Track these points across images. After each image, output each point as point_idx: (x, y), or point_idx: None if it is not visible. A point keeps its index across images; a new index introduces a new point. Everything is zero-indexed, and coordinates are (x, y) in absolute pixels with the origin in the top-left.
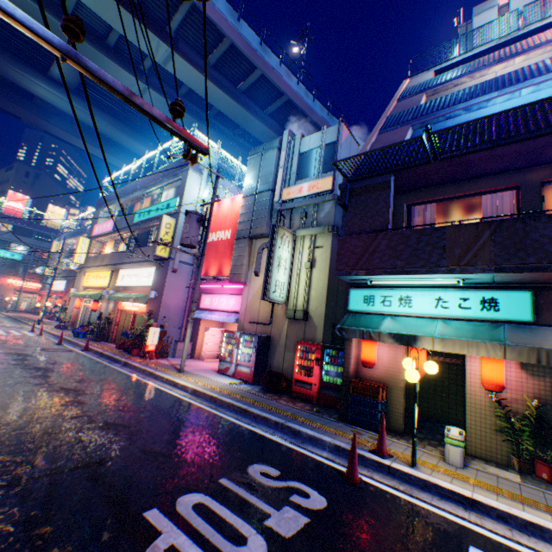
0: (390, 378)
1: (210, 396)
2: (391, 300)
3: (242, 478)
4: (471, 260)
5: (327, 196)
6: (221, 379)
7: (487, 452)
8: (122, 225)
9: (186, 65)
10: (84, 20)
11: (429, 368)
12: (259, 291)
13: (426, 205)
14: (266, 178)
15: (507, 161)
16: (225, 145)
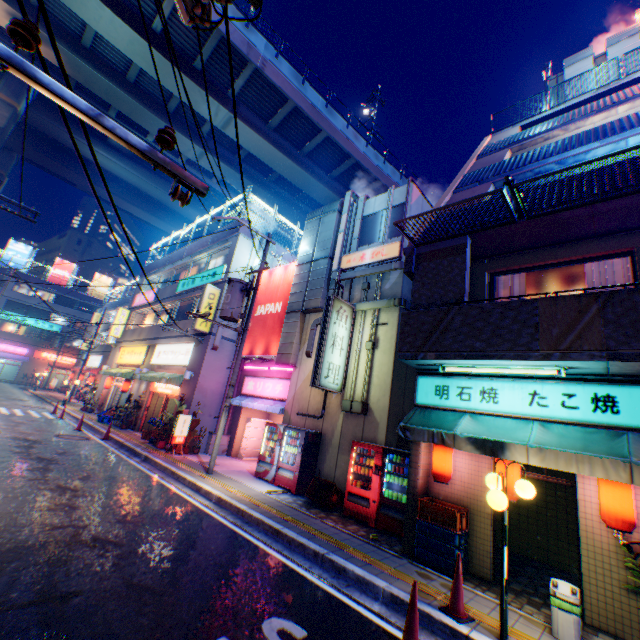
0: (472, 499)
1: (237, 508)
2: (470, 393)
3: (251, 639)
4: (574, 342)
5: (393, 263)
6: (256, 486)
7: (617, 624)
8: (165, 295)
9: (246, 129)
10: (145, 88)
11: (522, 490)
12: (310, 375)
13: (513, 274)
14: (324, 244)
15: (616, 219)
16: (285, 210)
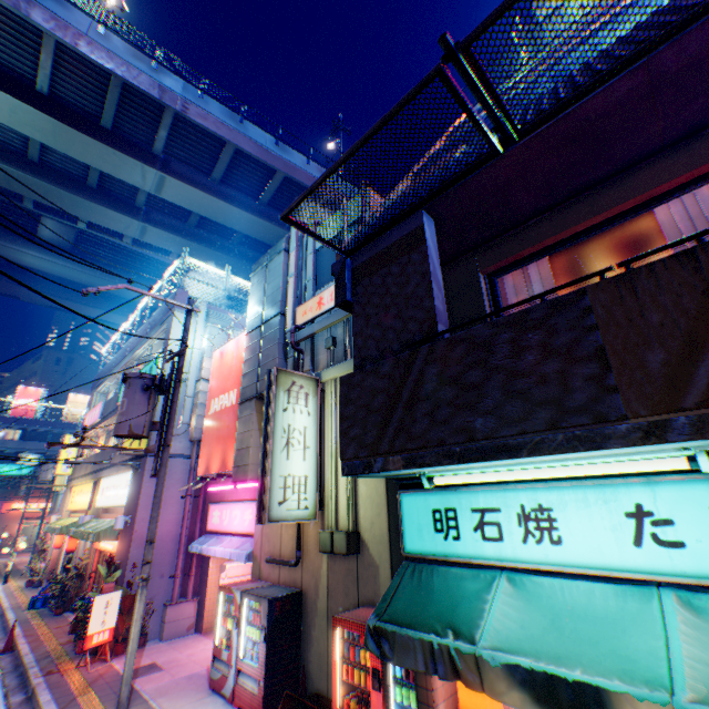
0: None
1: None
2: (499, 521)
3: None
4: None
5: None
6: None
7: None
8: (110, 408)
9: (184, 187)
10: (56, 165)
11: None
12: None
13: (529, 266)
14: (274, 298)
15: (703, 91)
16: None
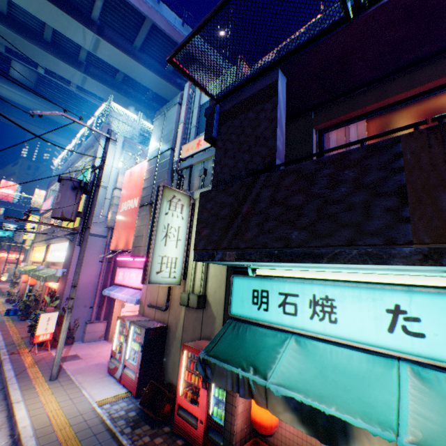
0: None
1: None
2: (296, 303)
3: None
4: None
5: None
6: (95, 392)
7: None
8: None
9: (114, 50)
10: (20, 19)
11: None
12: None
13: (351, 127)
14: (168, 137)
15: None
16: None
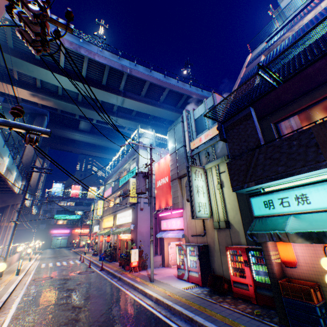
0: (318, 275)
1: (166, 304)
2: (288, 200)
3: None
4: None
5: (217, 137)
6: (178, 285)
7: None
8: (115, 189)
9: (131, 101)
10: (86, 101)
11: None
12: None
13: (289, 118)
14: (179, 140)
15: None
16: (161, 131)
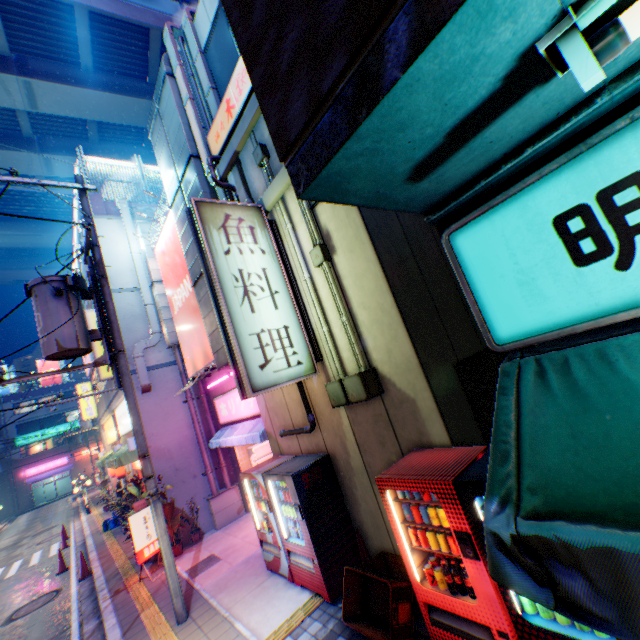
0: None
1: None
2: None
3: None
4: None
5: None
6: (258, 620)
7: None
8: None
9: (58, 89)
10: None
11: None
12: None
13: None
14: (179, 143)
15: None
16: None
